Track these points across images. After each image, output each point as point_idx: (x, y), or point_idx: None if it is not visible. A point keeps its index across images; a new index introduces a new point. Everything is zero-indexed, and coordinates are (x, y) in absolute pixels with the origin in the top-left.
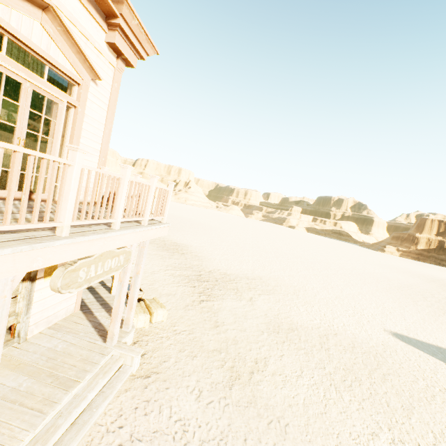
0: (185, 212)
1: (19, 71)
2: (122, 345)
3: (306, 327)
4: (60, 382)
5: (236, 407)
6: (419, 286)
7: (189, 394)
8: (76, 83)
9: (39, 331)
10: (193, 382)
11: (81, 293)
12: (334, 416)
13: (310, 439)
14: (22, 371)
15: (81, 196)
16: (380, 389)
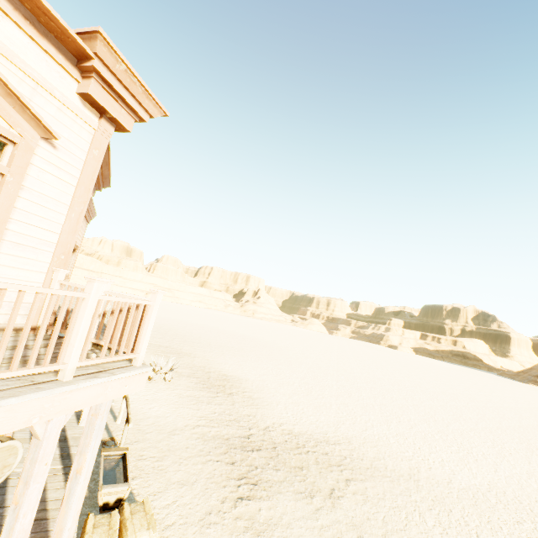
0: (250, 329)
1: None
2: None
3: None
4: None
5: None
6: None
7: None
8: (9, 142)
9: None
10: None
11: None
12: None
13: None
14: None
15: (5, 317)
16: None
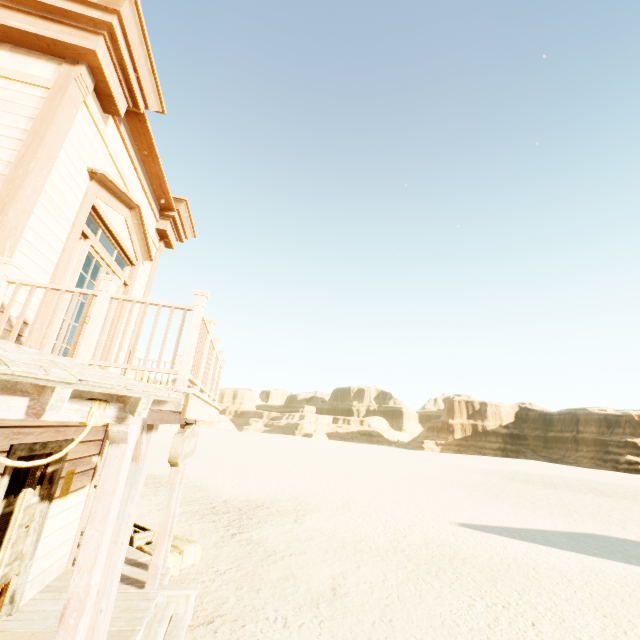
0: None
1: (105, 256)
2: (167, 586)
3: (372, 536)
4: (112, 635)
5: (332, 620)
6: (469, 478)
7: (273, 623)
8: (130, 264)
9: (30, 597)
10: (271, 613)
11: (79, 534)
12: (431, 602)
13: (417, 624)
14: (45, 639)
15: None
16: (464, 571)
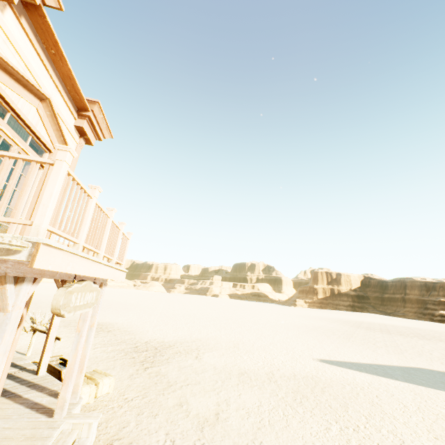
0: None
1: (14, 137)
2: (74, 415)
3: (253, 369)
4: None
5: (212, 443)
6: (328, 326)
7: None
8: (48, 151)
9: None
10: (162, 436)
11: (7, 371)
12: (295, 425)
13: None
14: None
15: None
16: (323, 398)
